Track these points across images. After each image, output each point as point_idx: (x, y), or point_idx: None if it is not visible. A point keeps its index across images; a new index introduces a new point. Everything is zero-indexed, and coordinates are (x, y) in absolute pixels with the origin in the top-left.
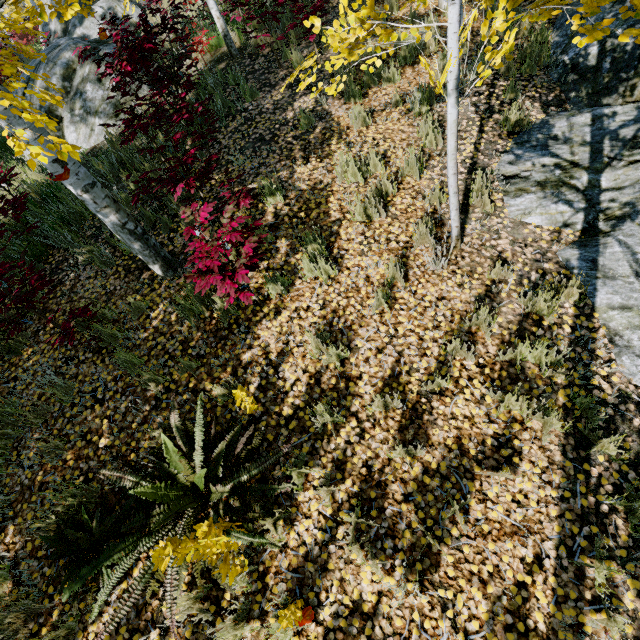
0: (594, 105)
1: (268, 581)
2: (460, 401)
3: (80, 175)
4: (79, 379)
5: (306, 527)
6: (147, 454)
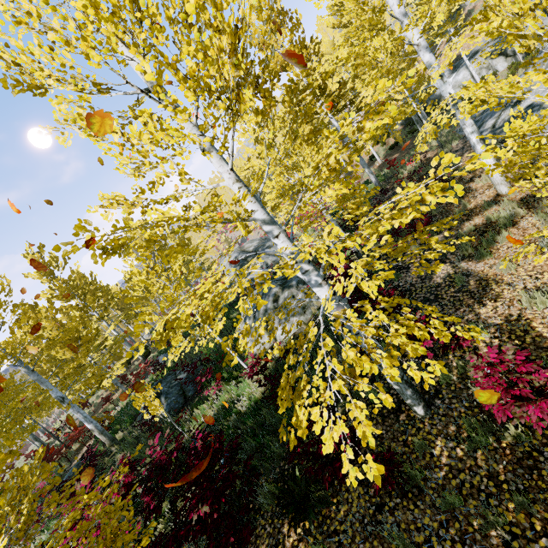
0: None
1: None
2: None
3: (381, 349)
4: (403, 528)
5: None
6: None
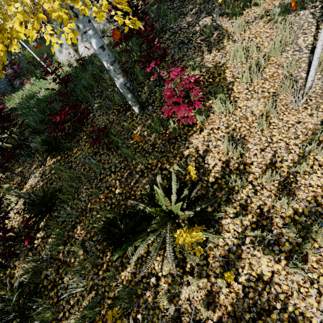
0: None
1: (209, 260)
2: (314, 177)
3: (110, 56)
4: (102, 162)
5: (227, 236)
6: (140, 197)
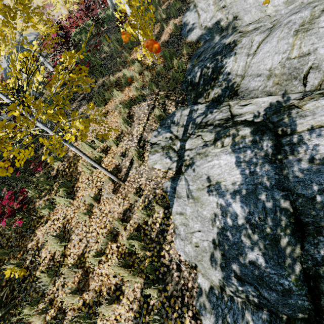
0: (195, 102)
1: None
2: (106, 266)
3: None
4: None
5: None
6: None
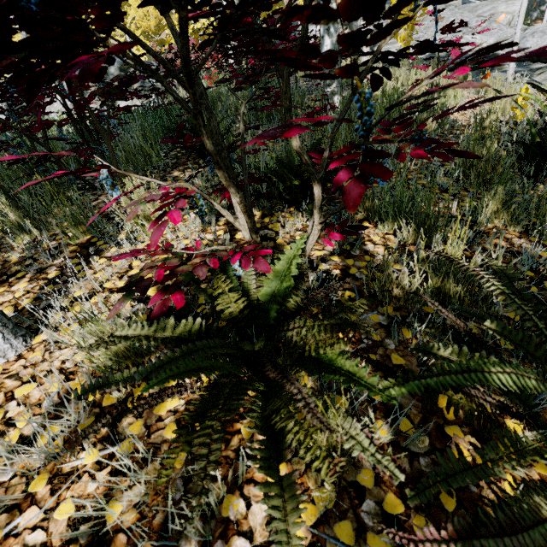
0: None
1: None
2: None
3: None
4: None
5: None
6: None
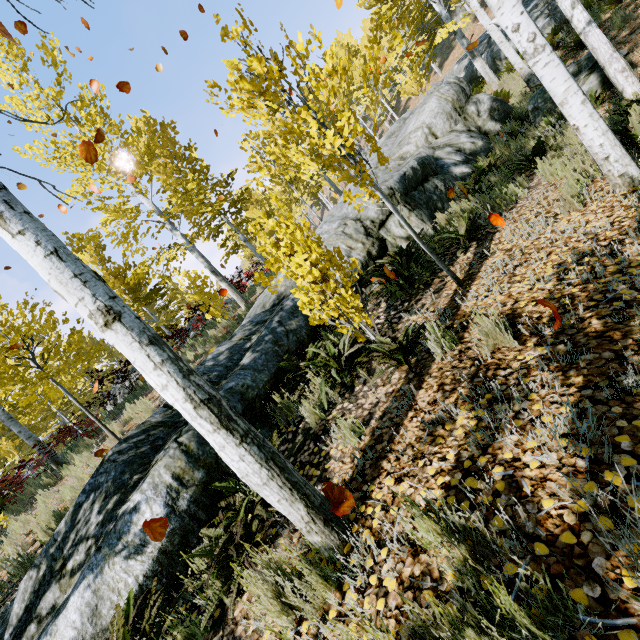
0: None
1: None
2: None
3: (26, 435)
4: None
5: None
6: None
